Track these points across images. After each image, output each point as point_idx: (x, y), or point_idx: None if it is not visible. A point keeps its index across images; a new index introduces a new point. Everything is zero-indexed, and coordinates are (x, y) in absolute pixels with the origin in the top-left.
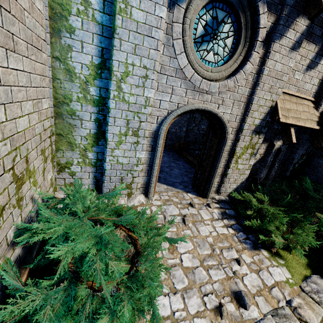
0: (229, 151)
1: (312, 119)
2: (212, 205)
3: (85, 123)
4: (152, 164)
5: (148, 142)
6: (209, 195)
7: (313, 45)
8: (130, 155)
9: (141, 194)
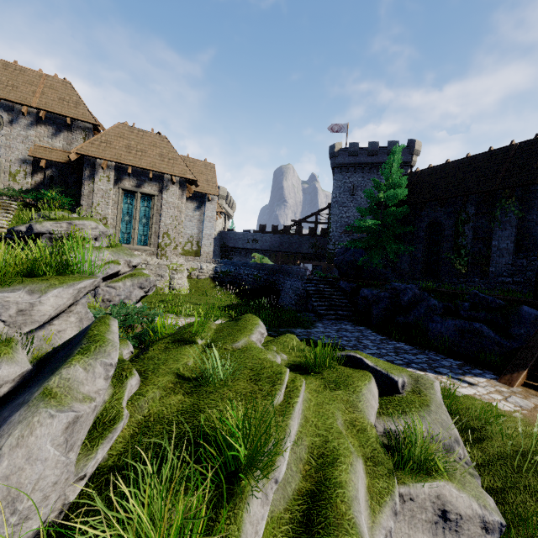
0: (9, 172)
1: (63, 159)
2: None
3: None
4: None
5: None
6: None
7: (50, 127)
8: None
9: None
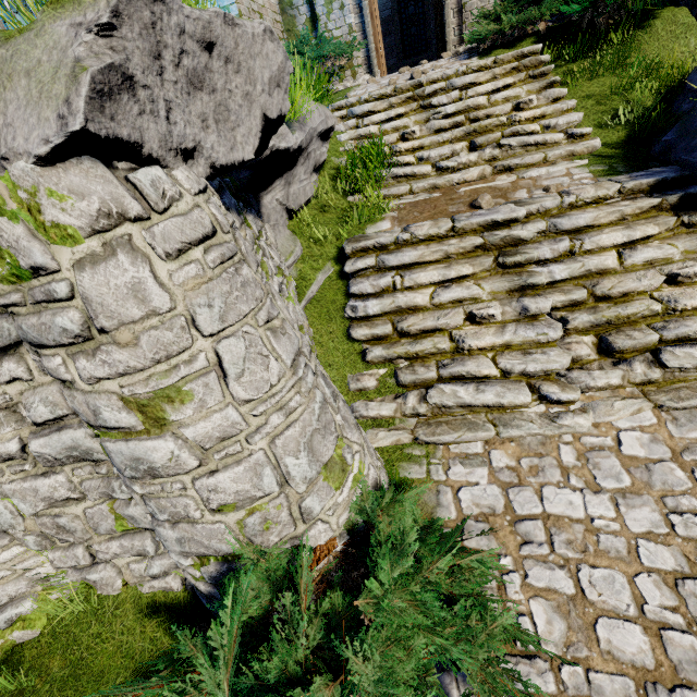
0: None
1: None
2: (444, 54)
3: (301, 10)
4: (365, 29)
5: (354, 2)
6: (449, 49)
7: None
8: (341, 24)
9: (367, 74)
